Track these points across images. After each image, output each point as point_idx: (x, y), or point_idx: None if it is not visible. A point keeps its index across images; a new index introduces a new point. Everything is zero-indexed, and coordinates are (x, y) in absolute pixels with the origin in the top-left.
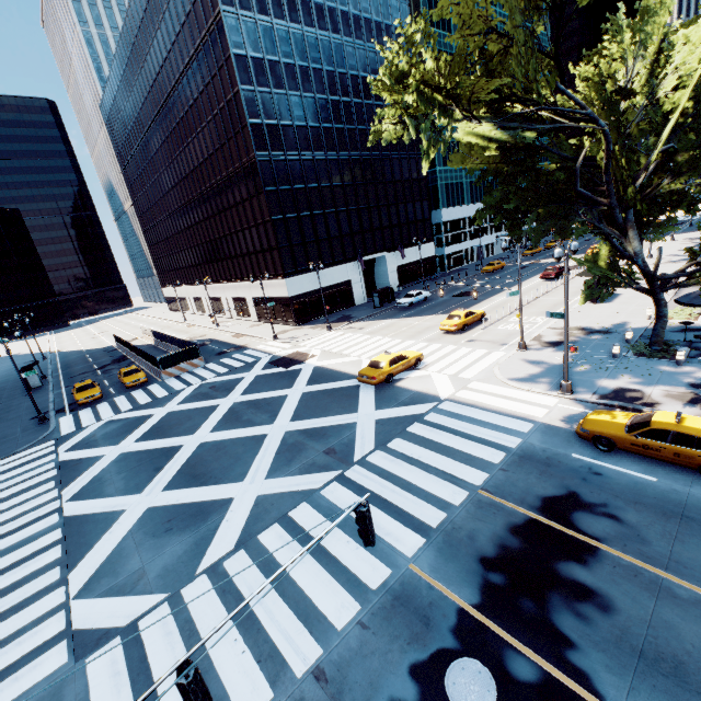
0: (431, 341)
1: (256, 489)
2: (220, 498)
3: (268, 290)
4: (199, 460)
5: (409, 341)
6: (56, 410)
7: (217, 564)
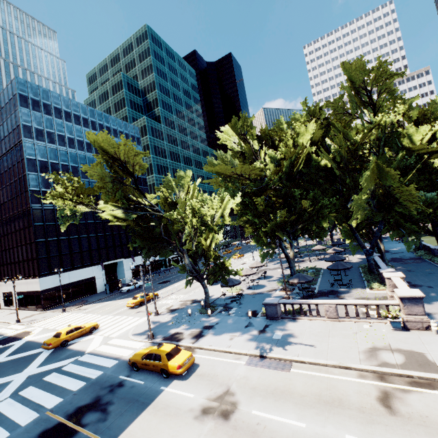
0: (117, 314)
1: None
2: None
3: (28, 286)
4: None
5: (105, 315)
6: None
7: None
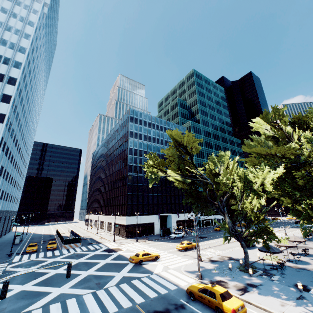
0: (170, 252)
1: (62, 290)
2: (48, 291)
3: (120, 220)
4: (51, 278)
5: (162, 251)
6: (17, 253)
7: (30, 310)
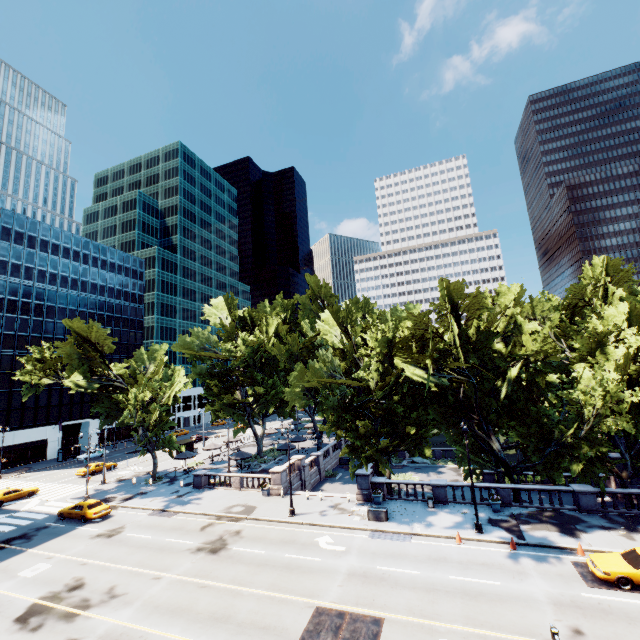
0: (63, 482)
1: None
2: None
3: None
4: None
5: (49, 483)
6: None
7: None
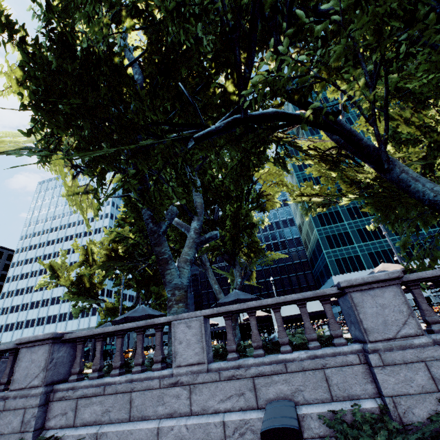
0: None
1: None
2: None
3: None
4: None
5: None
6: None
7: None
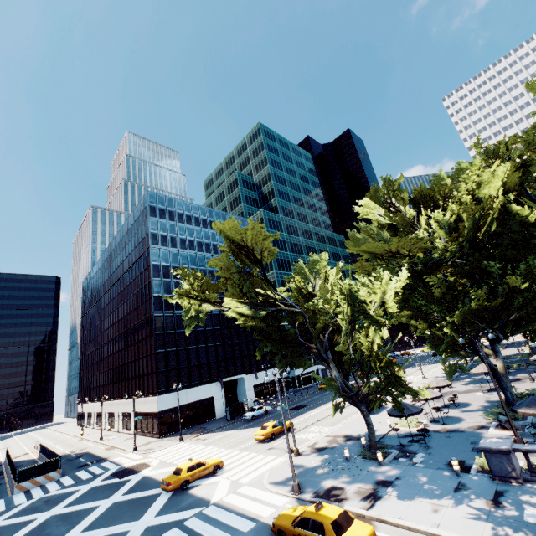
0: (243, 449)
1: None
2: None
3: (146, 405)
4: None
5: (228, 449)
6: None
7: None
